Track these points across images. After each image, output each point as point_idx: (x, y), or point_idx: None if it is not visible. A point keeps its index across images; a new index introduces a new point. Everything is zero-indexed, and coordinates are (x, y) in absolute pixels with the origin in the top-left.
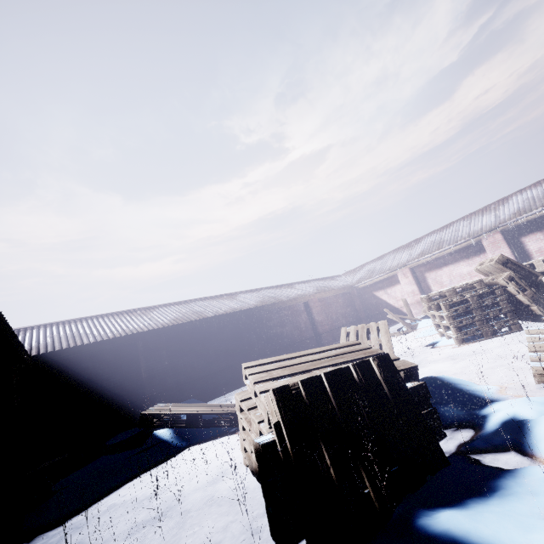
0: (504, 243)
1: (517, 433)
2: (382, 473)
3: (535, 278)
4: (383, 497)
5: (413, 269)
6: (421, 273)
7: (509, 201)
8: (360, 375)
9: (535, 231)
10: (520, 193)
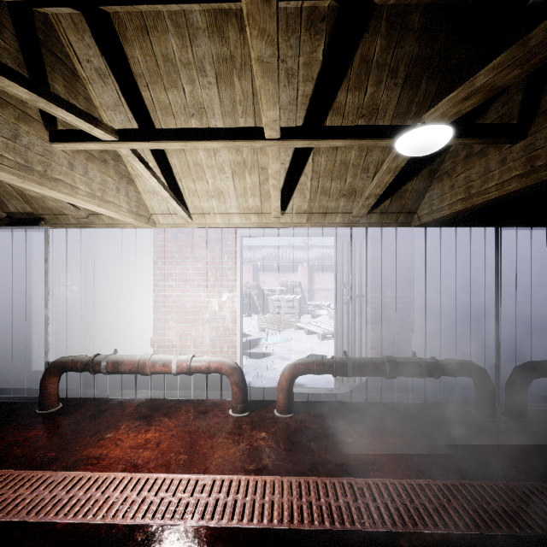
0: (252, 271)
1: (258, 339)
2: None
3: (264, 296)
4: None
5: None
6: None
7: (262, 250)
8: None
9: (266, 271)
10: (267, 248)
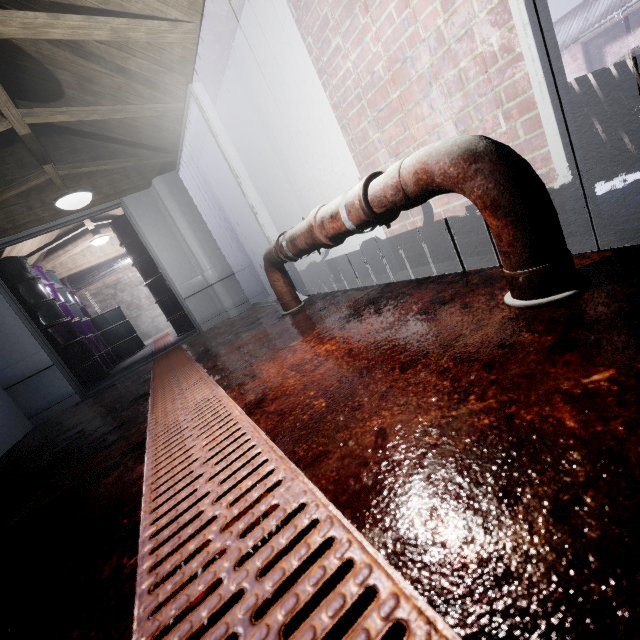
0: None
1: None
2: (637, 134)
3: None
4: (638, 146)
5: (587, 44)
6: (597, 48)
7: None
8: (620, 73)
9: None
10: None
